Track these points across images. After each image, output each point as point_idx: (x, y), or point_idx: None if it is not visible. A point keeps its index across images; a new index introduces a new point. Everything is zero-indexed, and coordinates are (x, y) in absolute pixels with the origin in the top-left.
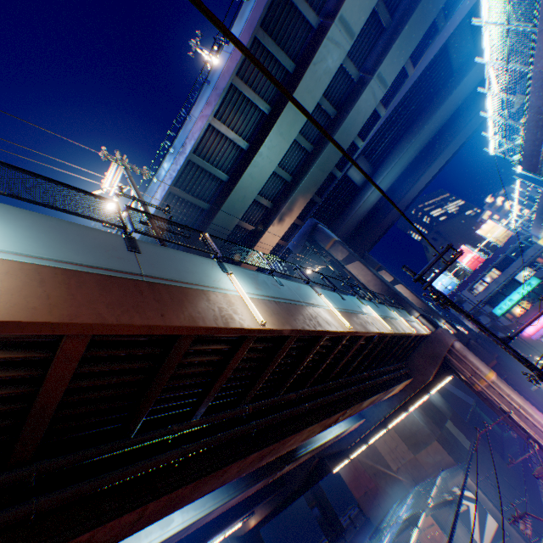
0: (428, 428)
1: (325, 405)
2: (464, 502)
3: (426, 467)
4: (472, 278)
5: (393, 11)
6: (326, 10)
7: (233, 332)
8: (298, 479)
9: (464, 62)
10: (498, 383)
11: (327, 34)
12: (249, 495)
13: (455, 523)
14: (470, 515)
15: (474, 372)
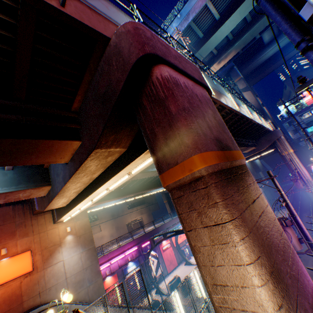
0: (252, 171)
1: None
2: None
3: None
4: (304, 110)
5: None
6: None
7: (232, 110)
8: None
9: None
10: (292, 154)
11: None
12: None
13: None
14: None
15: (284, 149)
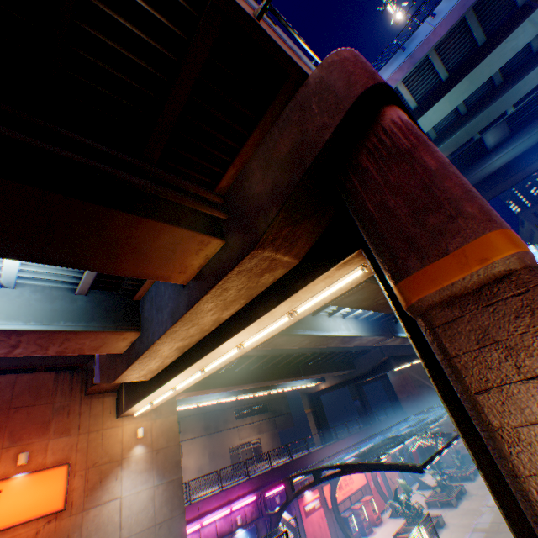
0: None
1: None
2: None
3: None
4: None
5: None
6: None
7: None
8: (366, 367)
9: None
10: None
11: (530, 16)
12: (334, 364)
13: None
14: None
15: None
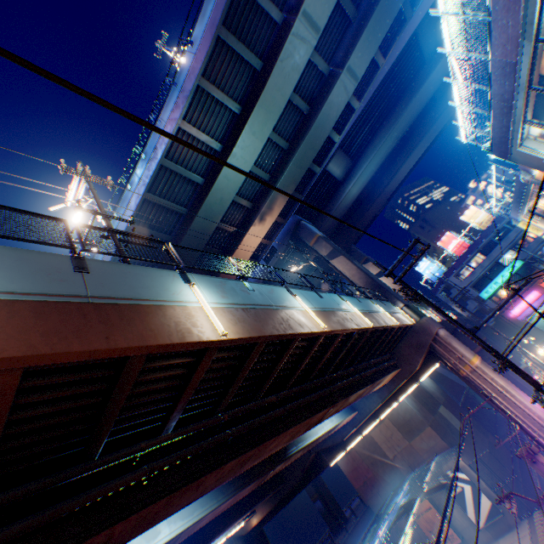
0: (421, 415)
1: (307, 404)
2: (459, 484)
3: (421, 452)
4: (458, 264)
5: (358, 3)
6: (289, 5)
7: (191, 346)
8: (296, 475)
9: (435, 50)
10: (482, 367)
11: (292, 30)
12: (248, 495)
13: (446, 506)
14: (465, 496)
15: (459, 359)
